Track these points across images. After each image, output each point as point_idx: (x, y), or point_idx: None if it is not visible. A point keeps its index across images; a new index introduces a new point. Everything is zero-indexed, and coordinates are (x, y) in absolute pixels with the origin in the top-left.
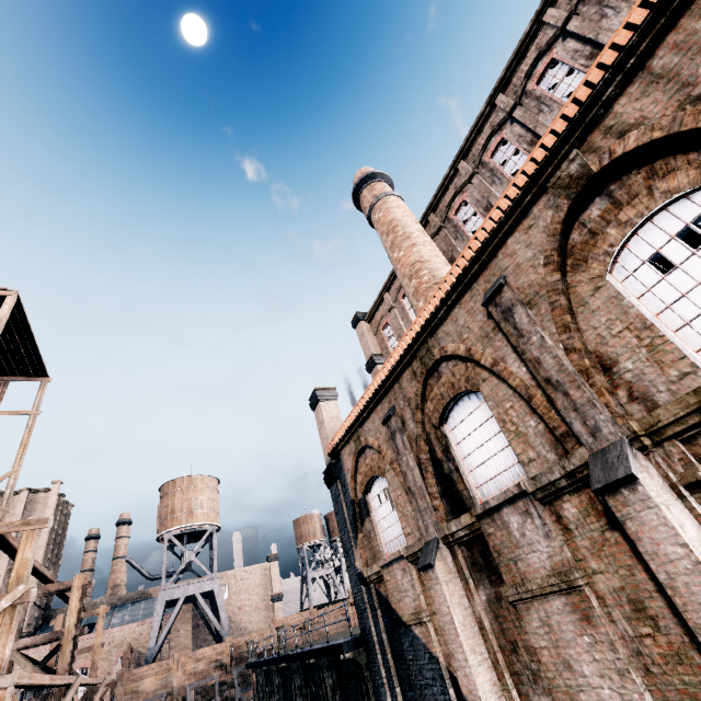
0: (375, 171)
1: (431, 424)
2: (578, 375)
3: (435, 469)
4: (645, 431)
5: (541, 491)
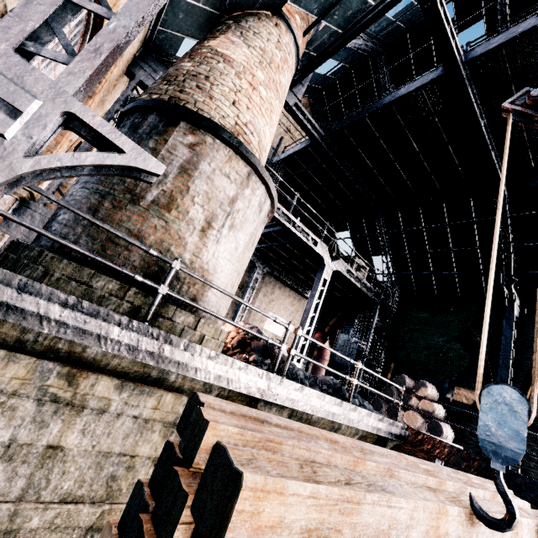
0: None
1: None
2: None
3: None
4: None
5: None
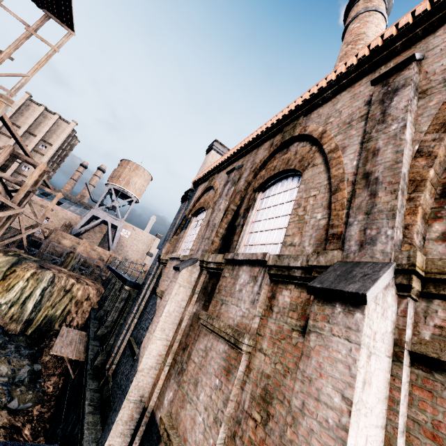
0: None
1: (253, 187)
2: (407, 182)
3: (232, 219)
4: (427, 273)
5: (277, 269)
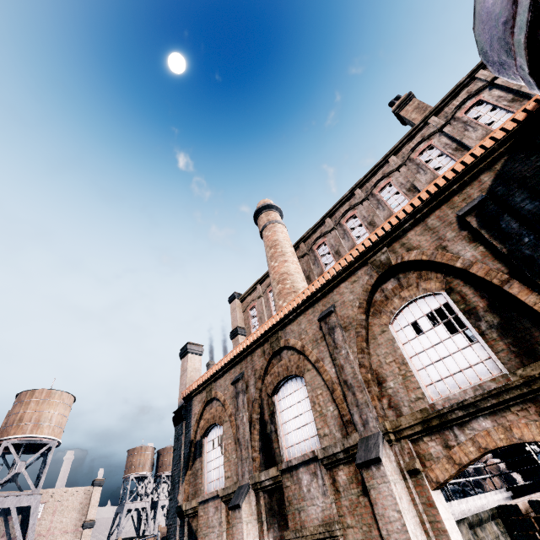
0: (273, 204)
1: (266, 392)
2: (363, 383)
3: (261, 427)
4: (393, 429)
5: (327, 459)
